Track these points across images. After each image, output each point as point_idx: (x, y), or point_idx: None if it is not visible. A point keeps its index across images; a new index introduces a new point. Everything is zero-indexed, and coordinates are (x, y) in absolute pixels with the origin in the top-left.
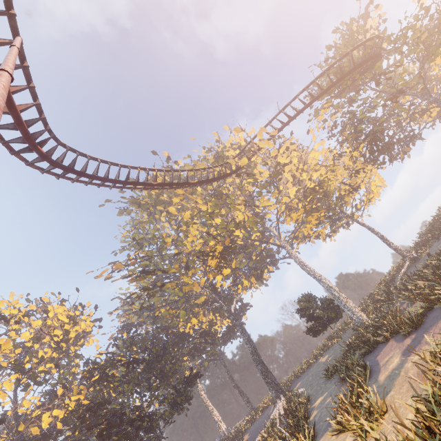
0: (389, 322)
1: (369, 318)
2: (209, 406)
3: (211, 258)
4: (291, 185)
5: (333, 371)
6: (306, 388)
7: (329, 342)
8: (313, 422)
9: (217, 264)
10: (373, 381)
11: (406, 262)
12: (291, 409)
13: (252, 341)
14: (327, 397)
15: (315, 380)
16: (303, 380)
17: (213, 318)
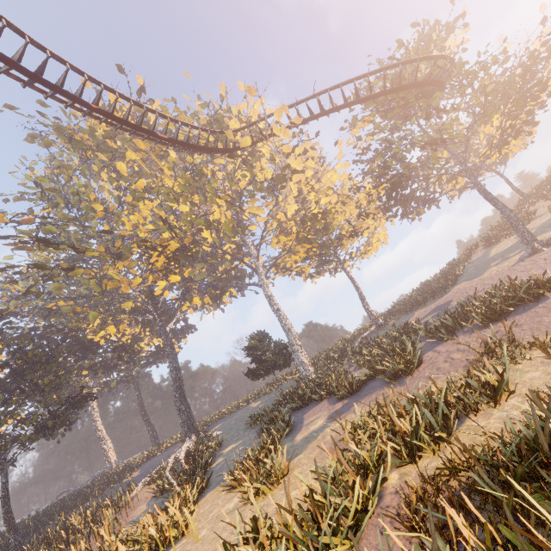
0: (331, 382)
1: (316, 373)
2: (102, 433)
3: (158, 255)
4: (294, 201)
5: (258, 419)
6: (223, 432)
7: (268, 389)
8: (213, 471)
9: (165, 266)
10: (289, 439)
11: (372, 327)
12: (196, 452)
13: (180, 370)
14: (240, 446)
15: (237, 424)
16: (225, 422)
17: (141, 332)
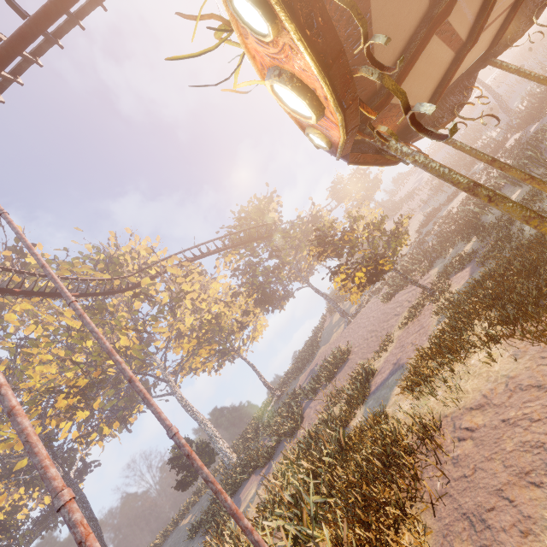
0: (254, 458)
1: (239, 458)
2: None
3: (63, 396)
4: None
5: (197, 529)
6: None
7: (196, 497)
8: None
9: (69, 405)
10: None
11: (274, 398)
12: None
13: (96, 518)
14: None
15: None
16: None
17: (22, 497)
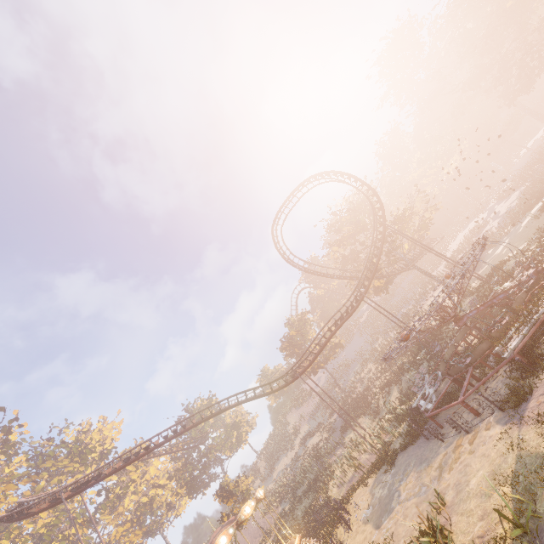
0: None
1: None
2: None
3: None
4: (130, 494)
5: None
6: None
7: None
8: None
9: None
10: None
11: None
12: None
13: None
14: None
15: None
16: None
17: None
